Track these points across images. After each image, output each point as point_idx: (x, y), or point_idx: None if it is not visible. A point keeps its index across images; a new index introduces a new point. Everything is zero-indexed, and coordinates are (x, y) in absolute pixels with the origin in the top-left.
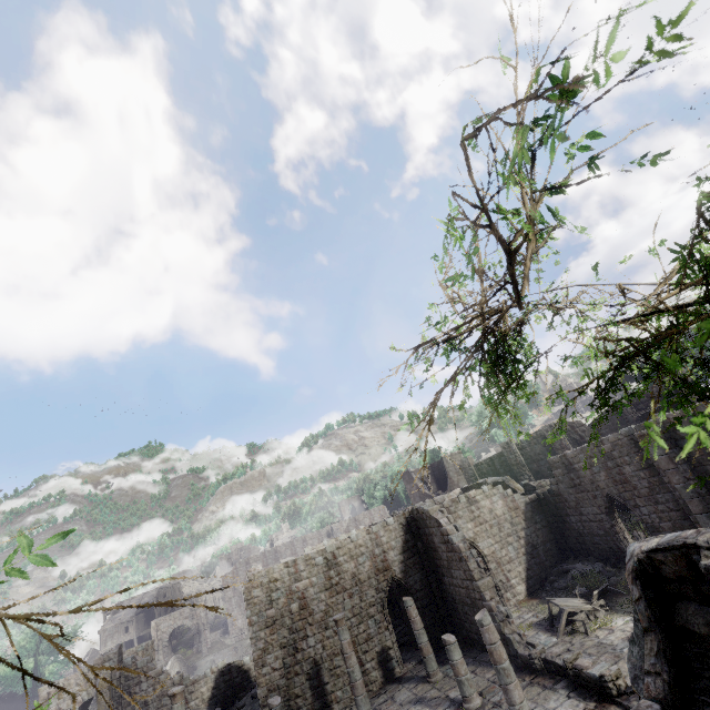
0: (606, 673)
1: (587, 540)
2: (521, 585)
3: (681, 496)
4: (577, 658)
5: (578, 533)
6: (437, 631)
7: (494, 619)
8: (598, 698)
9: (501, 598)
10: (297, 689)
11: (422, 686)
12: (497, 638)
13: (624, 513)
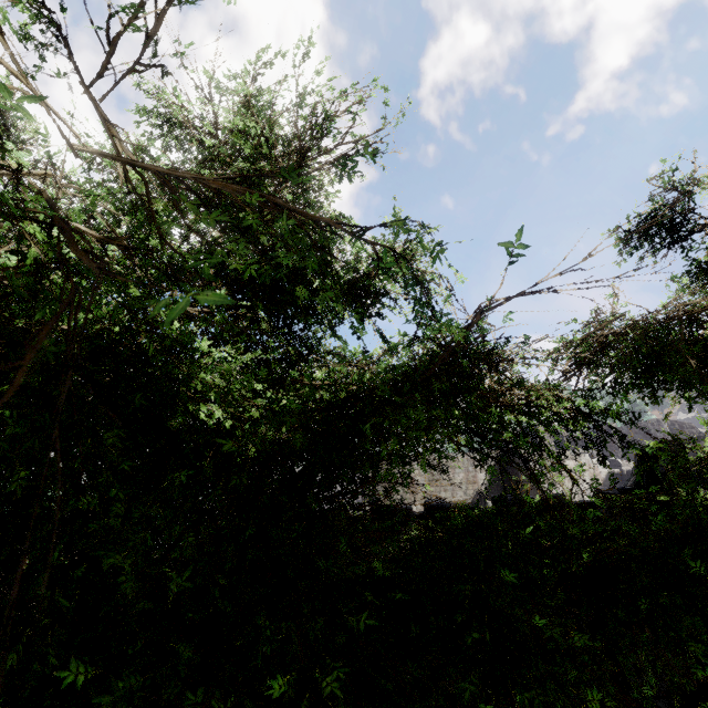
0: None
1: None
2: None
3: None
4: None
5: None
6: None
7: None
8: None
9: None
10: None
11: None
12: None
13: None
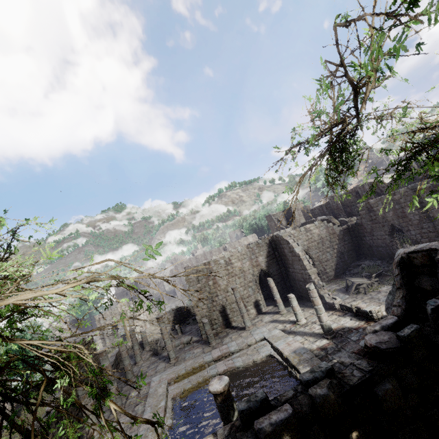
0: (372, 310)
1: (374, 249)
2: (332, 272)
3: (438, 224)
4: (358, 304)
5: (369, 245)
6: (284, 293)
7: (315, 287)
8: (366, 320)
9: (320, 278)
10: (215, 316)
11: (276, 315)
12: (317, 295)
13: (400, 234)
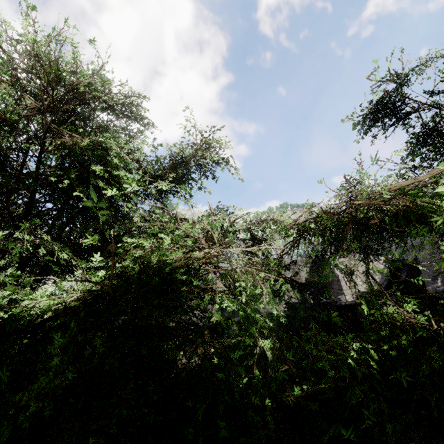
0: None
1: None
2: None
3: None
4: None
5: None
6: None
7: None
8: None
9: None
10: None
11: None
12: None
13: None
